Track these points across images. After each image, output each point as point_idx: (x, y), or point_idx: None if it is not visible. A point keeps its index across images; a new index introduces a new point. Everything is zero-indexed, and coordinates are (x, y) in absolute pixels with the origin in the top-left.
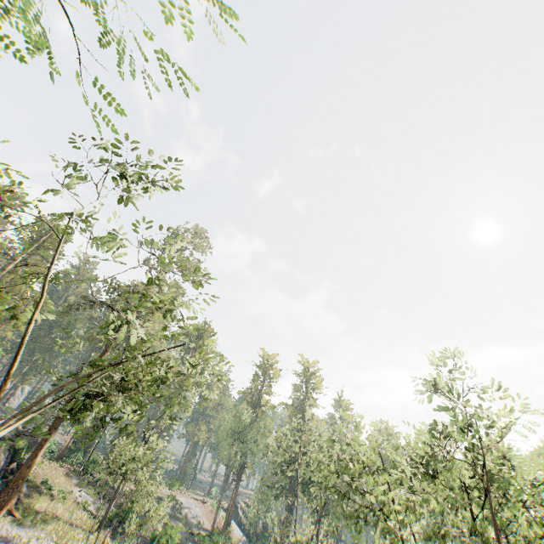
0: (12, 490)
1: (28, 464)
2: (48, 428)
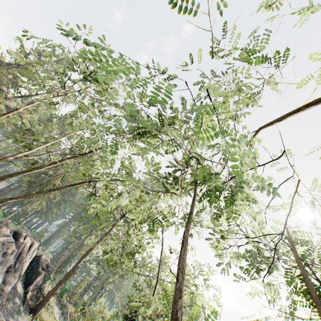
0: (41, 305)
1: (52, 292)
2: (66, 274)
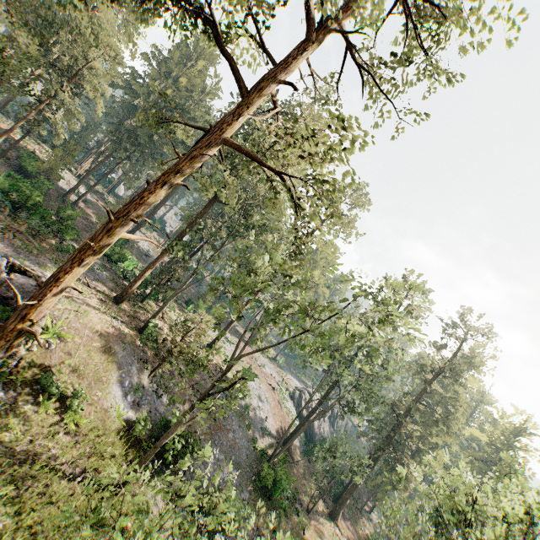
0: None
1: None
2: None
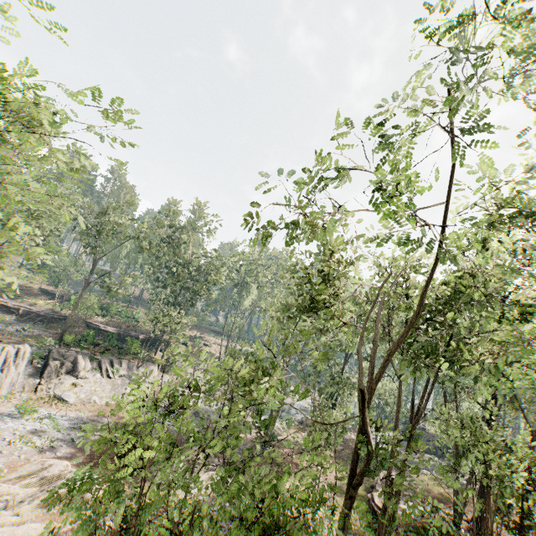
0: None
1: None
2: None
